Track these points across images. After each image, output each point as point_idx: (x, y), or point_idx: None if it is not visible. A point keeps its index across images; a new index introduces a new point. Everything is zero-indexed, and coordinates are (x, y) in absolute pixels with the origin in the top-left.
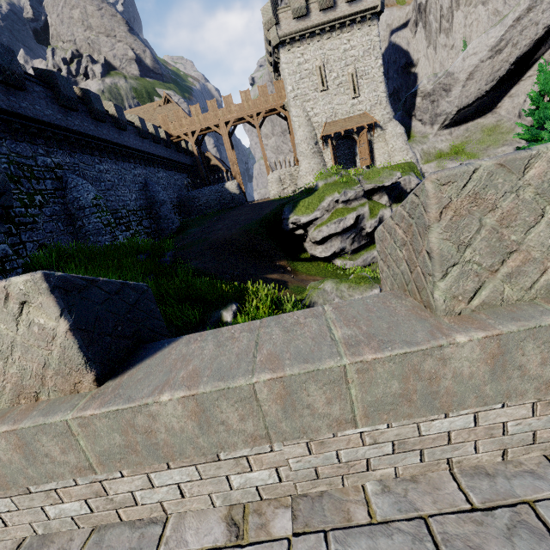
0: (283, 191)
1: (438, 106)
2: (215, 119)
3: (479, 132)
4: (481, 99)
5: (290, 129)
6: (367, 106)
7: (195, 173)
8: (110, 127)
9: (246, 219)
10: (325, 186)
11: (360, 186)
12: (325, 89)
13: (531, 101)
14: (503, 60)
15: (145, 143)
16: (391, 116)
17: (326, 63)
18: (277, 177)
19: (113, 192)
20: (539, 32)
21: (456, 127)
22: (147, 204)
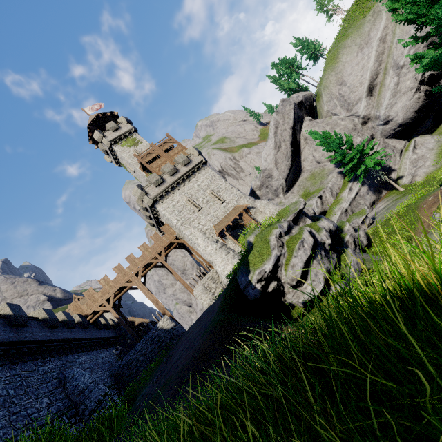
0: (213, 295)
1: (272, 186)
2: (125, 277)
3: (307, 182)
4: (291, 168)
5: (190, 248)
6: (234, 203)
7: (123, 342)
8: (1, 328)
9: (201, 327)
10: (258, 236)
11: (284, 219)
12: (200, 209)
13: (321, 145)
14: (285, 149)
15: (56, 332)
16: (253, 199)
17: (191, 196)
18: (201, 288)
19: (5, 412)
20: (289, 131)
21: (292, 189)
22: (69, 404)
